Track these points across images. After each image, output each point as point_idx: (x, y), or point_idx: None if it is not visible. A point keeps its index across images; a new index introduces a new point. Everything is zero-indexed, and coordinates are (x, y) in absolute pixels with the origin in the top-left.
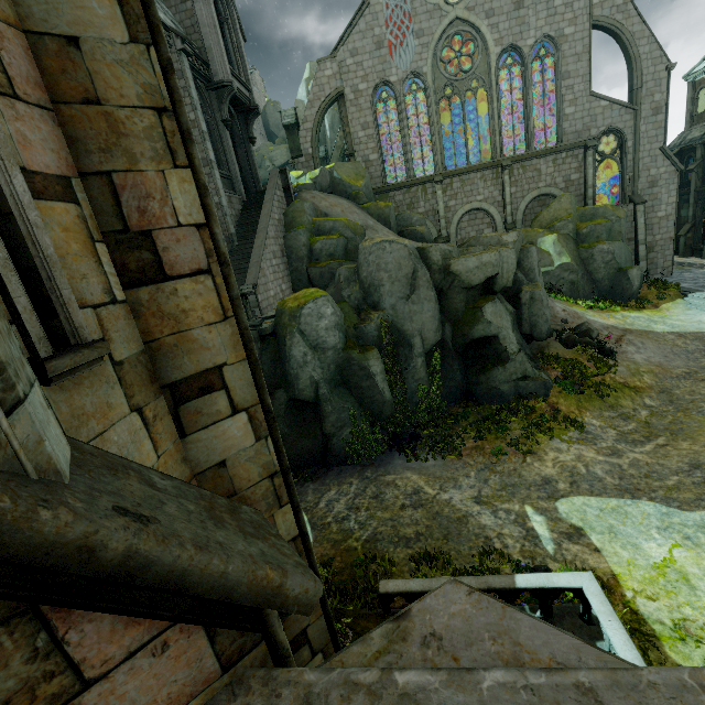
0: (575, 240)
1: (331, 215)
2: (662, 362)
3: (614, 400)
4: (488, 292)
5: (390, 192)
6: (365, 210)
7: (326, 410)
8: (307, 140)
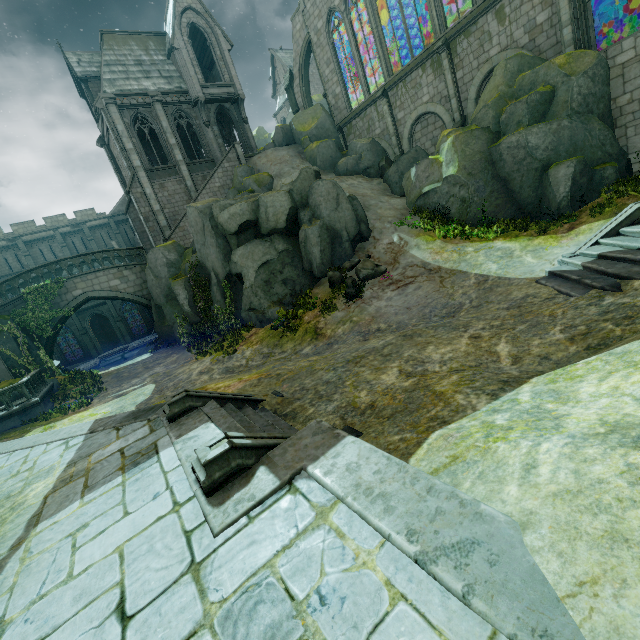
0: (494, 134)
1: (261, 171)
2: (385, 314)
3: (286, 341)
4: (263, 235)
5: (353, 121)
6: (302, 155)
7: (165, 312)
8: (299, 94)
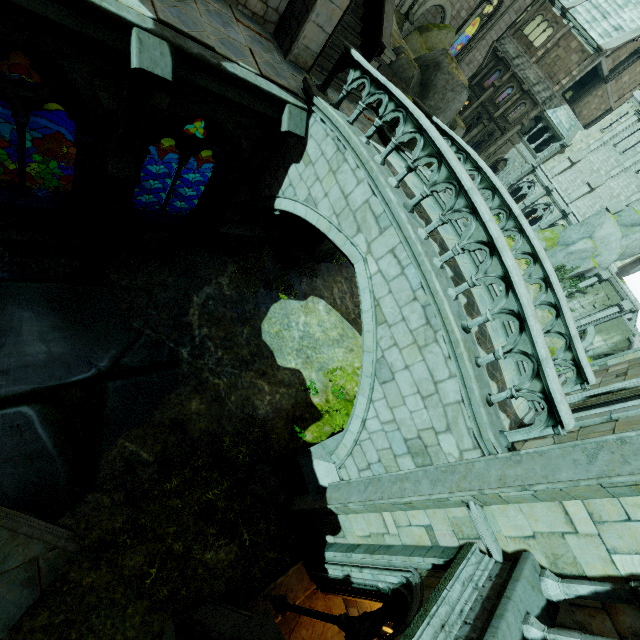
0: None
1: None
2: None
3: None
4: None
5: None
6: None
7: None
8: None
